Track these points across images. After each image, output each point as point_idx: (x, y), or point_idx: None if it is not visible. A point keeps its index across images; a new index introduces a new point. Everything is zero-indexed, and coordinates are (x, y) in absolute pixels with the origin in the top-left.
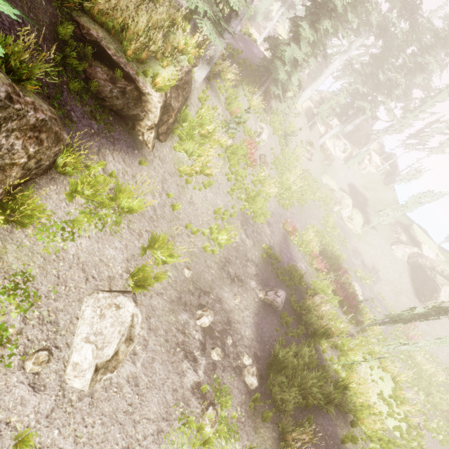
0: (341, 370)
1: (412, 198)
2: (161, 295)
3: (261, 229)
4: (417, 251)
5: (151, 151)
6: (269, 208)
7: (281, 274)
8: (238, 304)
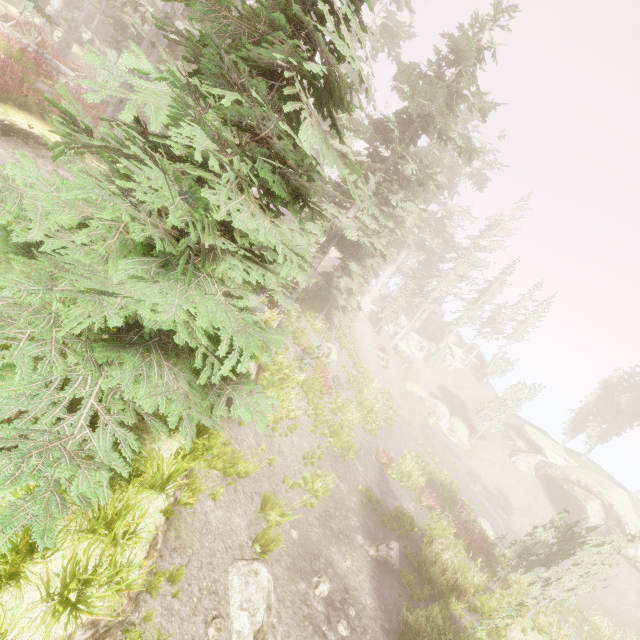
0: (487, 638)
1: (509, 395)
2: (279, 561)
3: (352, 466)
4: (542, 459)
5: None
6: (355, 438)
7: (388, 521)
8: (350, 566)
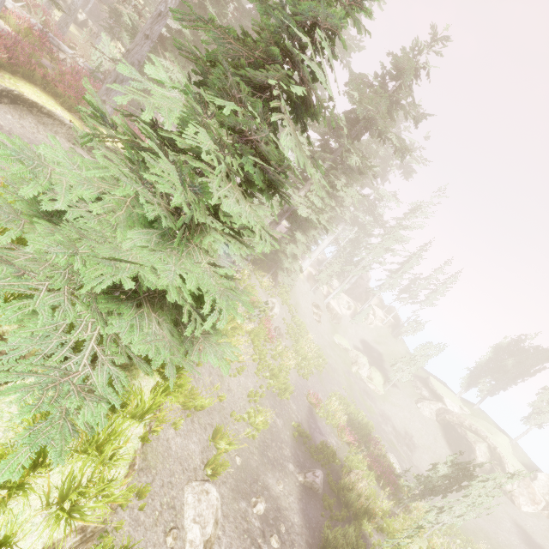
0: None
1: (419, 352)
2: (225, 483)
3: (287, 405)
4: (442, 406)
5: (201, 351)
6: (290, 381)
7: (315, 453)
8: (282, 489)
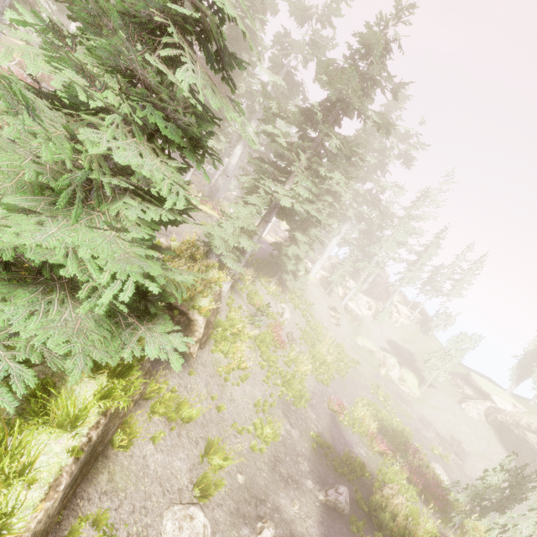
0: None
1: (452, 345)
2: (221, 506)
3: (305, 414)
4: (491, 405)
5: (195, 360)
6: (308, 388)
7: (339, 466)
8: (298, 511)
